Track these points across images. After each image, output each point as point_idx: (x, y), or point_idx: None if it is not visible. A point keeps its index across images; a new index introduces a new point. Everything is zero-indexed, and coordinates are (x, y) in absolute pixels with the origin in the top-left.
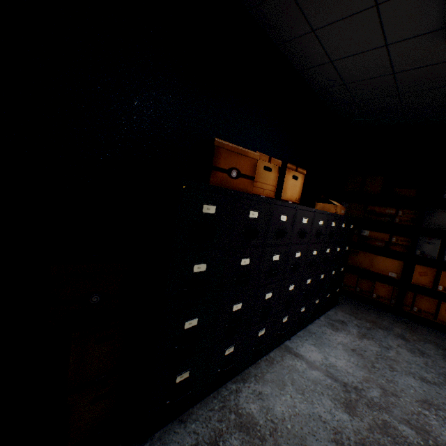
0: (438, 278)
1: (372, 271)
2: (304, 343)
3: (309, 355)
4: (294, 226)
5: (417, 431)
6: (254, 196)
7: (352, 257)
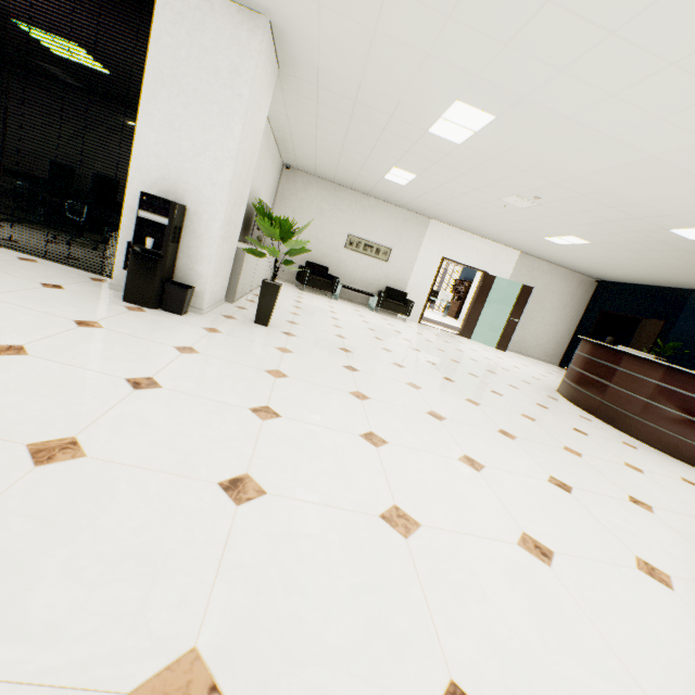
0: None
1: None
2: None
3: None
4: None
5: None
6: None
7: None
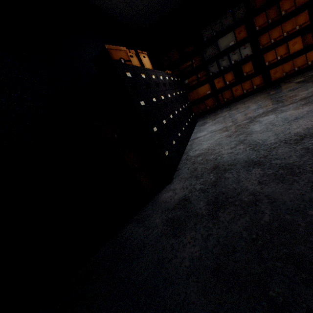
0: (224, 79)
1: (200, 97)
2: (197, 135)
3: (202, 135)
4: (159, 81)
5: (247, 120)
6: (138, 67)
7: (189, 98)
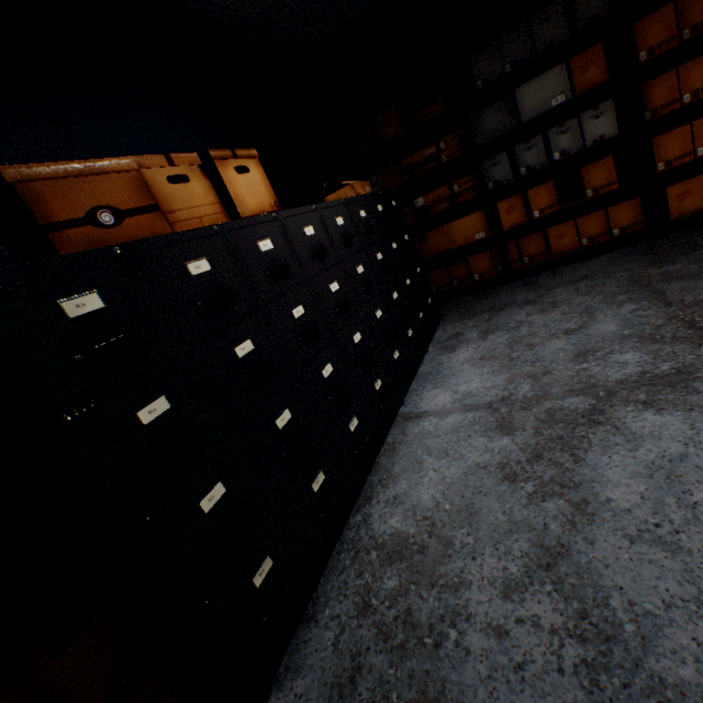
0: (528, 203)
1: (456, 248)
2: (423, 395)
3: (435, 404)
4: (297, 249)
5: (584, 394)
6: (174, 237)
7: (425, 246)
